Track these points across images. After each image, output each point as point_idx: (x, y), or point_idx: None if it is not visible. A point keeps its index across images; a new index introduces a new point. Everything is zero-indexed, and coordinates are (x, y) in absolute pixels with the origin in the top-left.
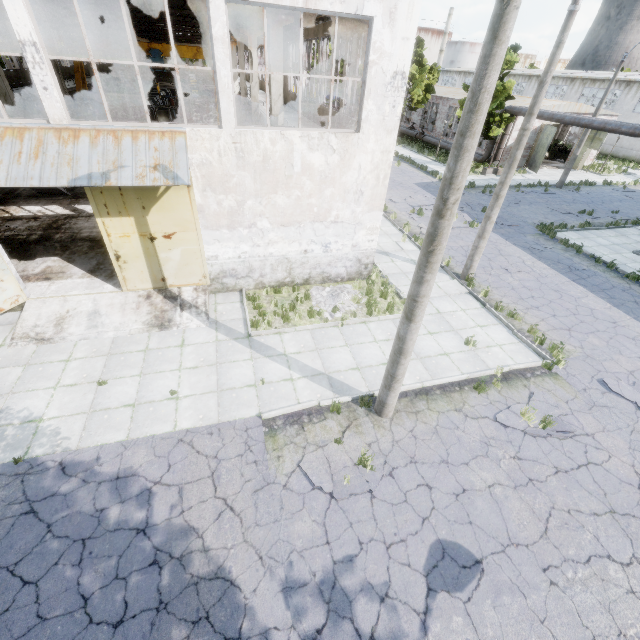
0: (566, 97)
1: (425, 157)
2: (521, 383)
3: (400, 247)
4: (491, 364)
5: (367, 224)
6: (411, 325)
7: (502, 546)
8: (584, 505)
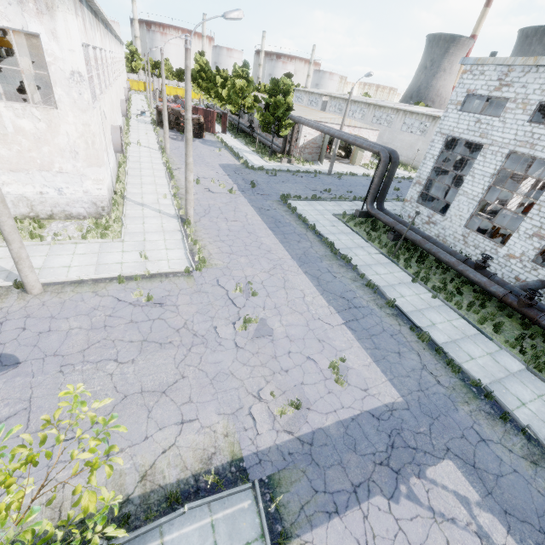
0: (366, 116)
1: (248, 148)
2: (160, 279)
3: (159, 202)
4: (150, 269)
5: (91, 176)
6: None
7: (45, 356)
8: (129, 337)
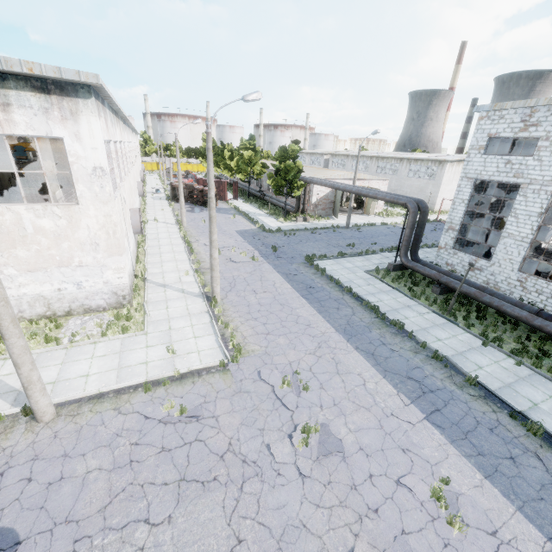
0: (370, 168)
1: (261, 211)
2: (192, 380)
3: (181, 280)
4: (179, 367)
5: (112, 266)
6: (6, 342)
7: (54, 525)
8: (161, 477)
